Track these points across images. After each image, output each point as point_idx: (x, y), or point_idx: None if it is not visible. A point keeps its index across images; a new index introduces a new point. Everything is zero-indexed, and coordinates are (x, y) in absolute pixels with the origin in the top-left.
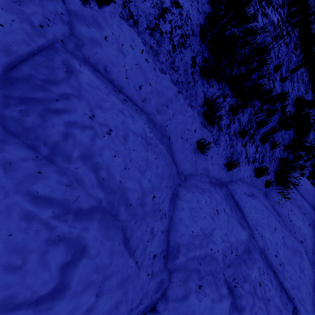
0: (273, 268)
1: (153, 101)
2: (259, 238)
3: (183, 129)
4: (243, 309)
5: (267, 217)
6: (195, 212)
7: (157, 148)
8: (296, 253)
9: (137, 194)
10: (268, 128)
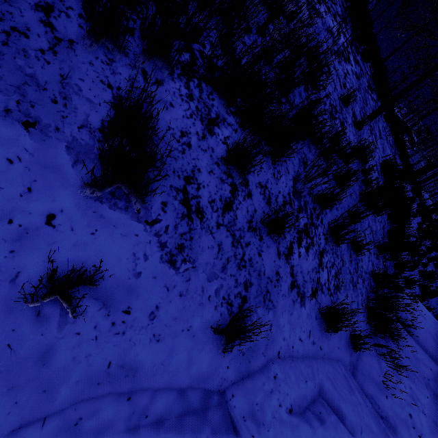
0: None
1: None
2: None
3: None
4: None
5: None
6: None
7: None
8: None
9: None
10: (342, 211)
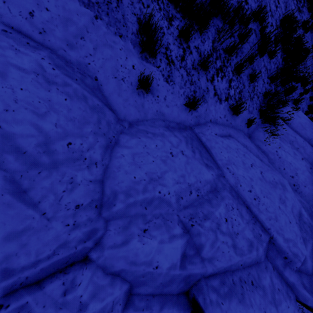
0: (247, 204)
1: (58, 32)
2: (230, 177)
3: (114, 66)
4: (202, 246)
5: (242, 155)
6: (139, 157)
7: (69, 88)
8: (277, 186)
9: (35, 140)
10: (244, 58)
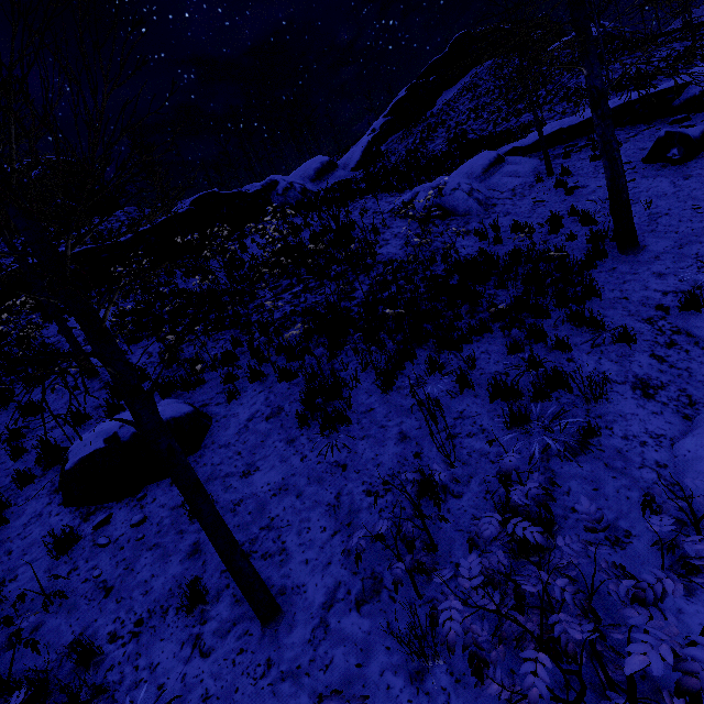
0: None
1: None
2: None
3: None
4: None
5: None
6: None
7: None
8: None
9: None
10: None
